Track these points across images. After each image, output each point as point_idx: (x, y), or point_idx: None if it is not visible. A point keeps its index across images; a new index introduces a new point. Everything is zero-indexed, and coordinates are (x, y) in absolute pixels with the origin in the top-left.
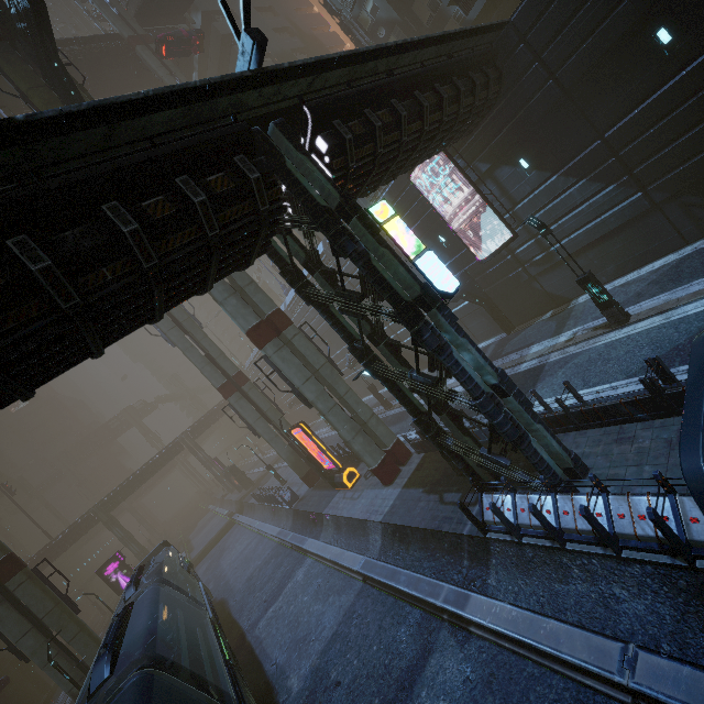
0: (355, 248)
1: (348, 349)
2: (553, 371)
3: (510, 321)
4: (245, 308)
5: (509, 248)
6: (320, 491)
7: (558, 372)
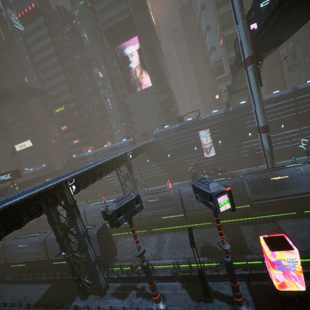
0: None
1: None
2: None
3: None
4: None
5: None
6: None
7: None
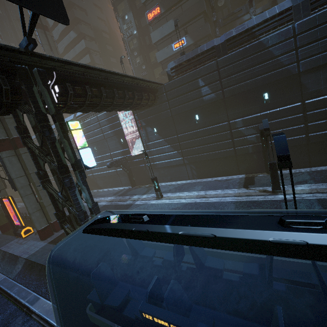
0: (50, 135)
1: (36, 172)
2: (133, 208)
3: (135, 183)
4: (1, 128)
5: (143, 155)
6: (7, 236)
7: (134, 209)
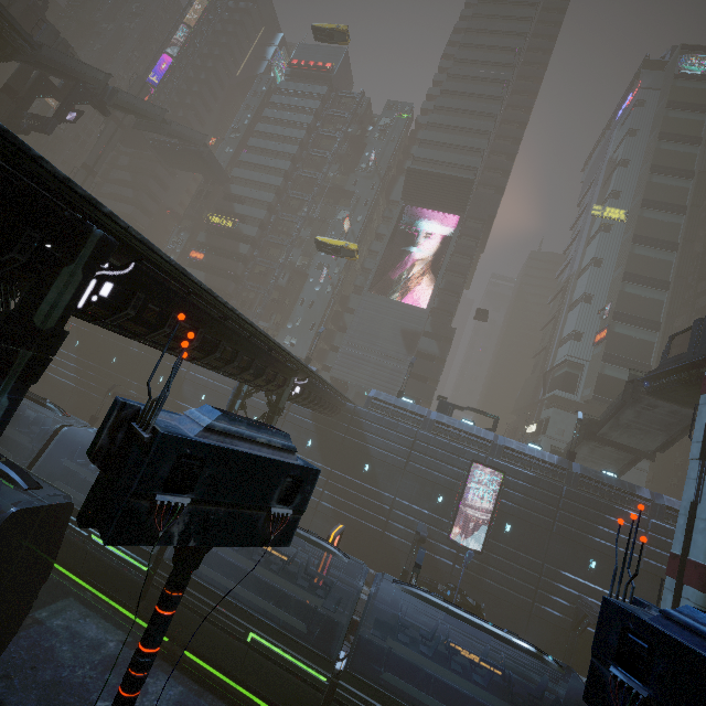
0: None
1: None
2: None
3: None
4: None
5: None
6: None
7: None
